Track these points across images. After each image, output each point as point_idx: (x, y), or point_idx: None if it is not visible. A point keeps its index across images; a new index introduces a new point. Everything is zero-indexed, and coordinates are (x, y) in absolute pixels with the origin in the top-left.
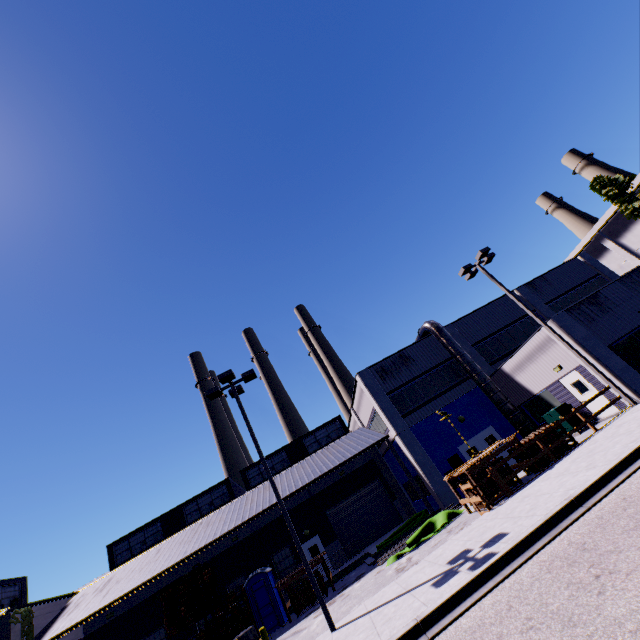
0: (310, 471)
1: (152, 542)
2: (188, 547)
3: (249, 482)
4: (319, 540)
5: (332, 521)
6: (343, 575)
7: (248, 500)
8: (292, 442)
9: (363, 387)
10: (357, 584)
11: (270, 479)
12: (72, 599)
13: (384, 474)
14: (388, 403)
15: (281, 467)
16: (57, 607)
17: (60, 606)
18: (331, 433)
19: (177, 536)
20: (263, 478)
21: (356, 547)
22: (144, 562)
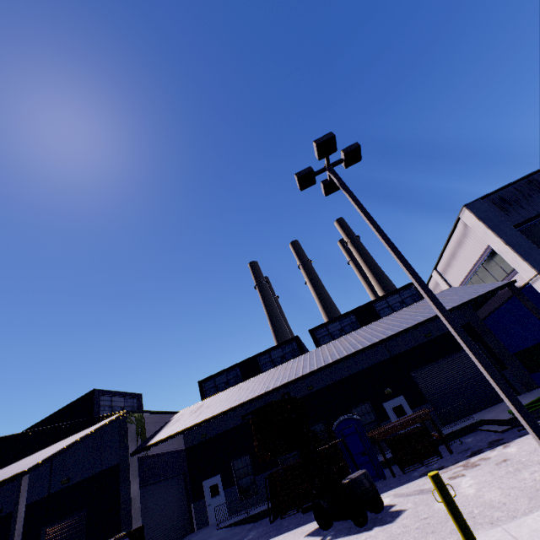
0: (398, 323)
1: (233, 384)
2: (269, 384)
3: (318, 341)
4: (404, 401)
5: (418, 384)
6: (448, 440)
7: (324, 350)
8: (361, 306)
9: (473, 223)
10: (509, 449)
11: (407, 267)
12: (174, 416)
13: (486, 339)
14: (518, 237)
15: (350, 329)
16: (163, 420)
17: (165, 419)
18: (405, 299)
19: (256, 378)
20: (332, 338)
21: (452, 415)
22: (229, 394)
